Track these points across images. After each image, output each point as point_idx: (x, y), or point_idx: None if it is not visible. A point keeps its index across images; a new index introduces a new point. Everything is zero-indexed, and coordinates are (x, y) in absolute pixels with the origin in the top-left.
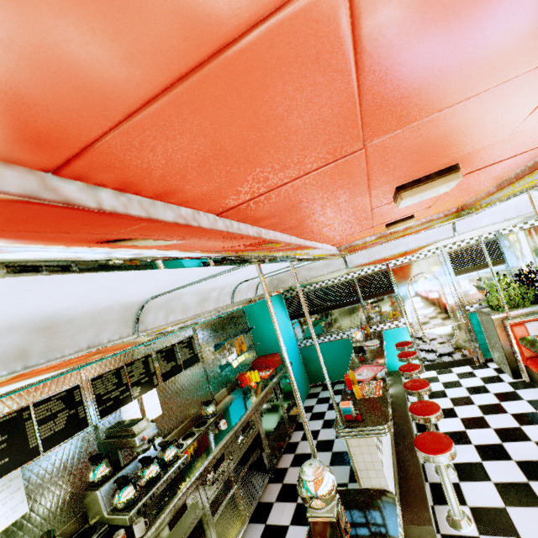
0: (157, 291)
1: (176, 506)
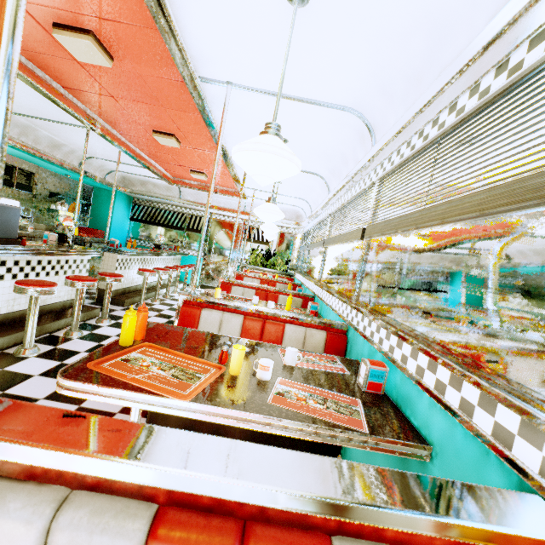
0: (22, 109)
1: None
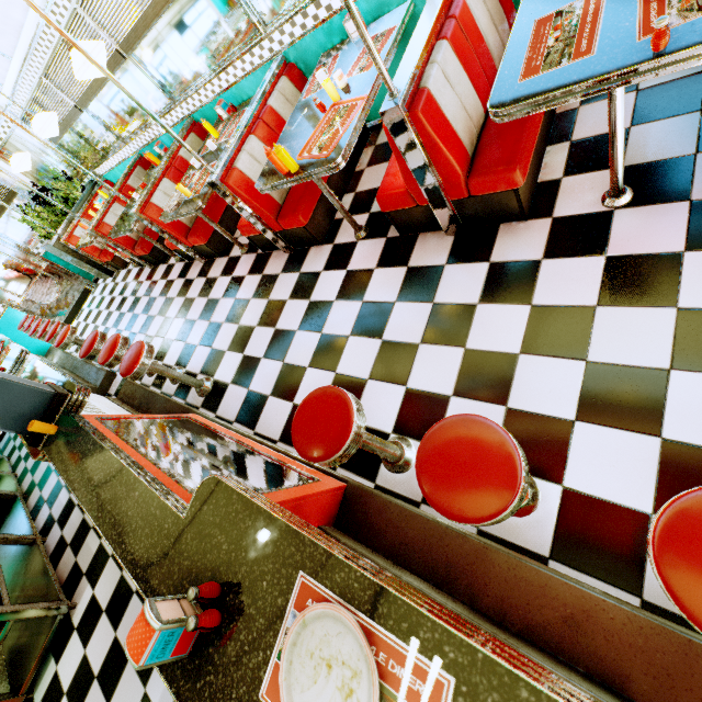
0: None
1: None
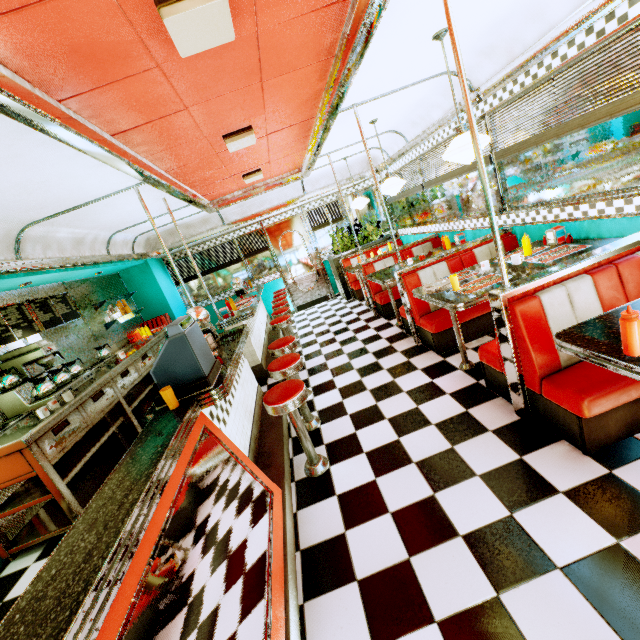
0: (44, 211)
1: (96, 389)
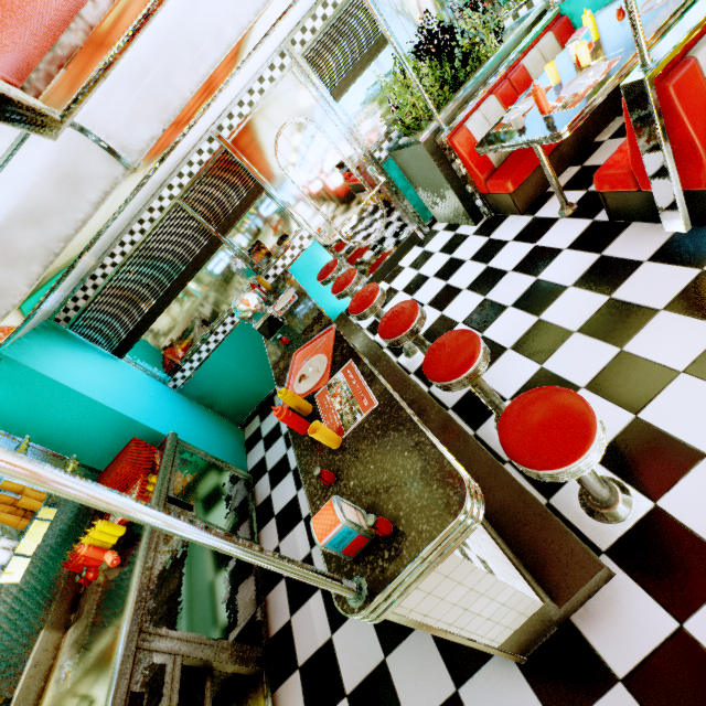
0: None
1: None
